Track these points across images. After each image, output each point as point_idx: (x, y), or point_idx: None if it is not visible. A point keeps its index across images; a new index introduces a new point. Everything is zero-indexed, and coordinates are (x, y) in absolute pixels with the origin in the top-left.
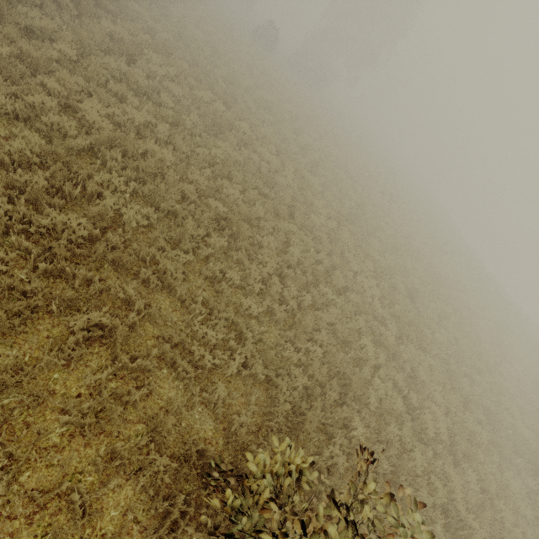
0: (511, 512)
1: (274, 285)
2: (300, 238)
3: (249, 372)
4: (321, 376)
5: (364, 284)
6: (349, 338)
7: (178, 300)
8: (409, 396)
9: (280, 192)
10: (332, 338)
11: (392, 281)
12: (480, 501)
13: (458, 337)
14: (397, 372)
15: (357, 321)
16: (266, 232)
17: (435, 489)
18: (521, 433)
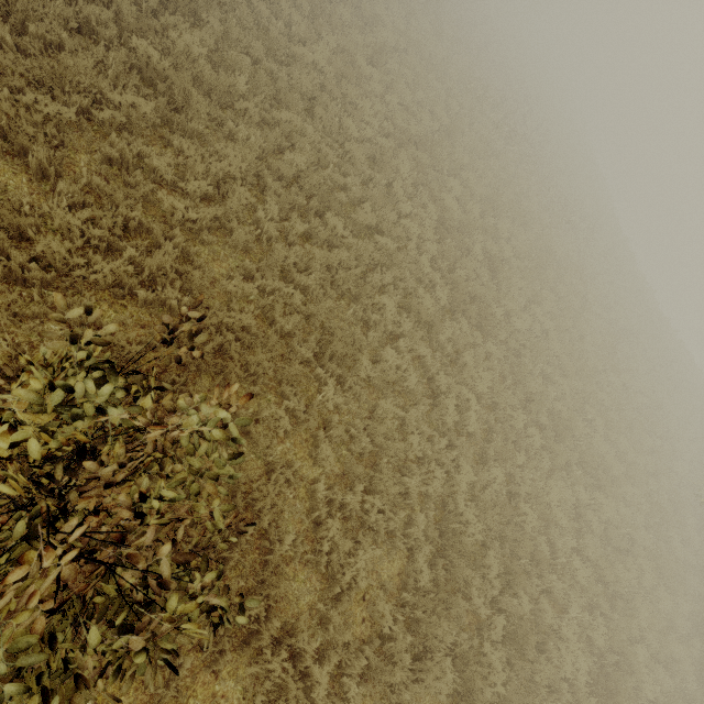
0: (536, 516)
1: (236, 193)
2: (317, 149)
3: (156, 296)
4: (288, 326)
5: (411, 231)
6: (355, 289)
7: (47, 181)
8: (437, 377)
9: (295, 72)
10: (328, 287)
11: (467, 242)
12: (495, 500)
13: (549, 329)
14: (435, 352)
15: (382, 275)
16: (251, 124)
17: (433, 479)
18: (598, 448)
